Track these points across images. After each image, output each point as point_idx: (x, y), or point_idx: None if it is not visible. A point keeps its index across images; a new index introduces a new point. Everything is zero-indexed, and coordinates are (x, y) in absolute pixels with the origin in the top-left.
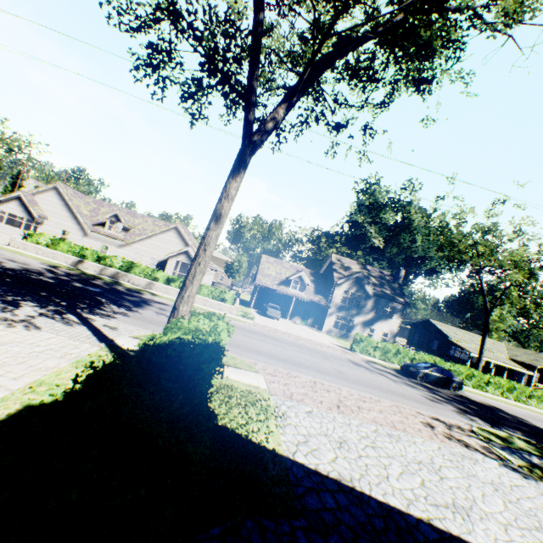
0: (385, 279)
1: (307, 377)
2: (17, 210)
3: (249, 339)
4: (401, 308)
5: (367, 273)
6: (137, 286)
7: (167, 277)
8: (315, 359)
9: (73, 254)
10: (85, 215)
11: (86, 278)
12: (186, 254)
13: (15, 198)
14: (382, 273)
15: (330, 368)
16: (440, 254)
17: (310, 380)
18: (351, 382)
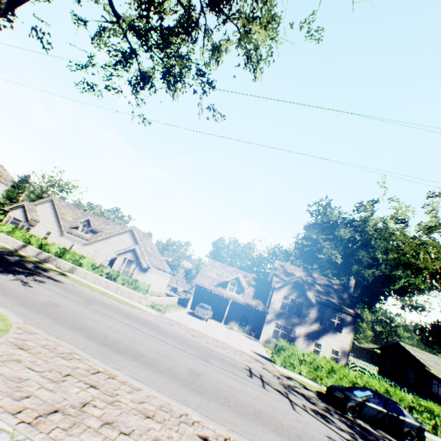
0: (333, 288)
1: (100, 364)
2: (20, 215)
3: (103, 319)
4: (352, 320)
5: (312, 280)
6: (58, 268)
7: (95, 265)
8: (179, 354)
9: (23, 240)
10: (67, 220)
11: (4, 254)
12: (133, 252)
13: (21, 207)
14: (329, 282)
15: (184, 367)
16: (384, 257)
17: (95, 368)
18: (190, 388)
